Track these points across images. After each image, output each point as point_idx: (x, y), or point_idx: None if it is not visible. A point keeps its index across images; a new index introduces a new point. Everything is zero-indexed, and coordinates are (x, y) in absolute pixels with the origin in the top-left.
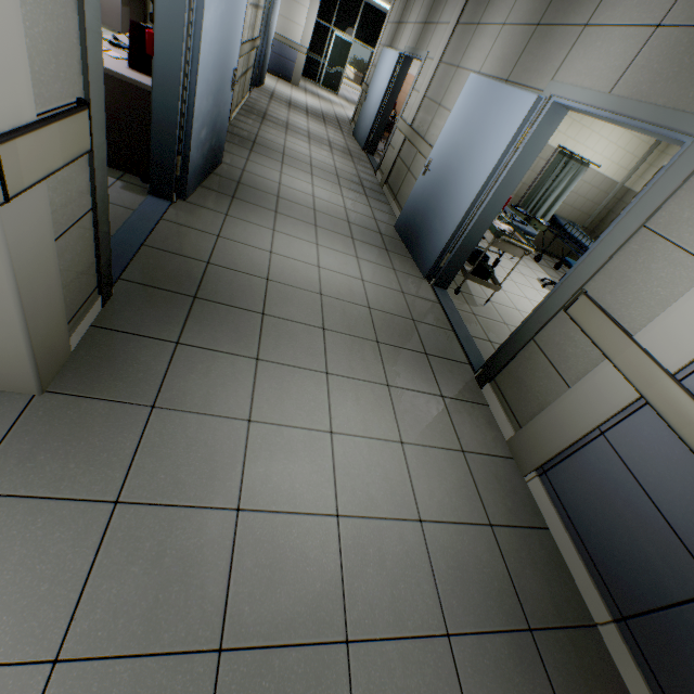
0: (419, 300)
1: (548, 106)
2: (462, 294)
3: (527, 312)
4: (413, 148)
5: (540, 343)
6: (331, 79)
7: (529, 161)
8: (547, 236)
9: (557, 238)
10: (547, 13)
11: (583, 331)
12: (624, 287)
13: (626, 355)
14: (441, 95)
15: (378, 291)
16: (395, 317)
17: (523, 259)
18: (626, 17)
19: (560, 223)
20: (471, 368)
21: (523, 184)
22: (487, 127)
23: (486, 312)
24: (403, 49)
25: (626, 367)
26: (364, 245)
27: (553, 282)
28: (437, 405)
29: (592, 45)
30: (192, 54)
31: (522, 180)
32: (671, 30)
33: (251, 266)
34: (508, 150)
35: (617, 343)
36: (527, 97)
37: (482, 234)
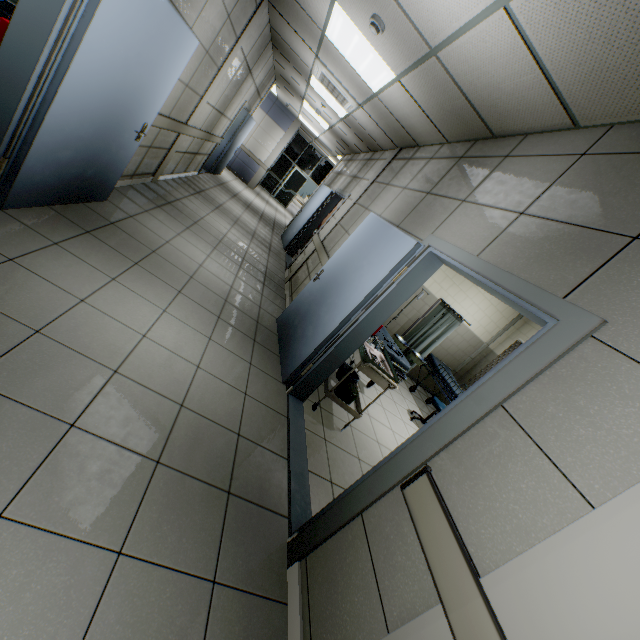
0: (262, 408)
1: (425, 253)
2: (321, 410)
3: (388, 447)
4: (318, 258)
5: (368, 524)
6: (284, 196)
7: (403, 296)
8: (424, 370)
9: (431, 375)
10: (436, 187)
11: (419, 534)
12: (474, 484)
13: (468, 612)
14: (350, 225)
15: (212, 385)
16: (214, 425)
17: (399, 386)
18: (495, 202)
19: (434, 363)
20: (288, 524)
21: (409, 320)
22: (373, 256)
23: (341, 439)
24: (336, 189)
25: (466, 638)
26: (229, 328)
27: (421, 417)
28: (195, 602)
29: (467, 215)
30: (59, 66)
31: (409, 316)
32: (533, 219)
33: (26, 307)
34: (385, 280)
35: (458, 580)
36: (409, 240)
37: (349, 354)
